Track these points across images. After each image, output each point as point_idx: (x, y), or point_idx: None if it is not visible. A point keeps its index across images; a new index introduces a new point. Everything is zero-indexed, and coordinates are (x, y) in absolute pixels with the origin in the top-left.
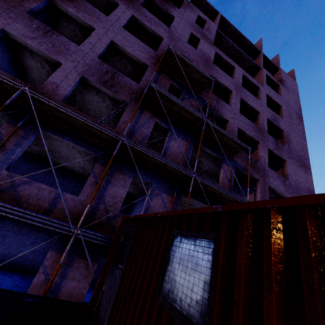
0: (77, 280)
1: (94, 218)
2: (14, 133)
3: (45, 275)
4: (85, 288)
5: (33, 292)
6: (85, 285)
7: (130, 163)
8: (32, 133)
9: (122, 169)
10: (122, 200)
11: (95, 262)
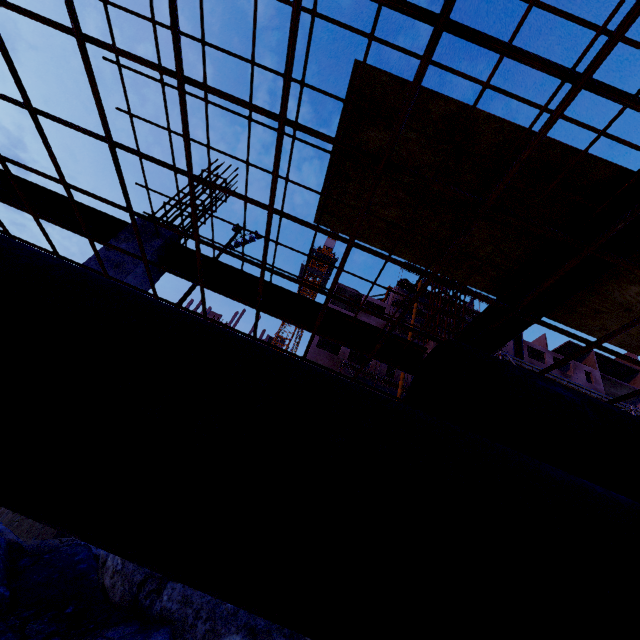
0: None
1: None
2: None
3: None
4: None
5: None
6: None
7: None
8: None
9: None
10: None
11: None
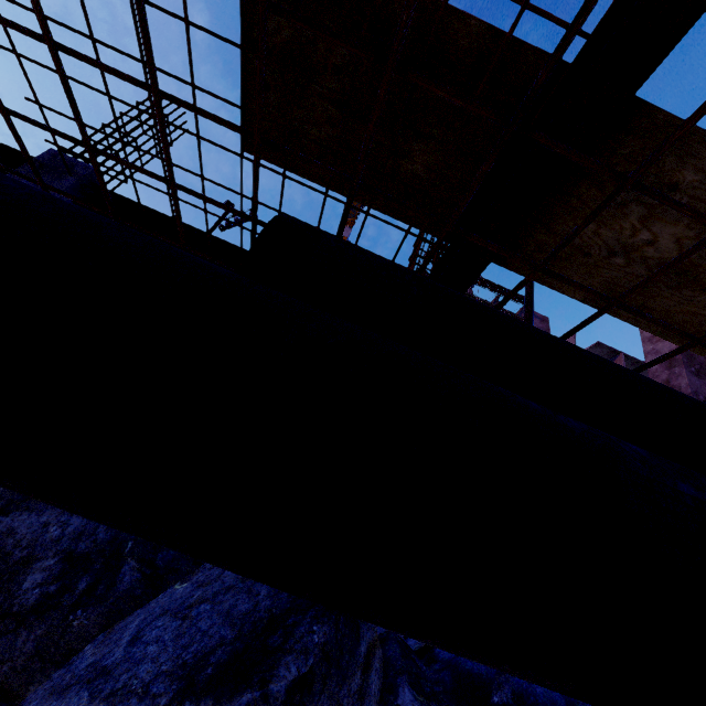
0: None
1: None
2: None
3: None
4: None
5: None
6: None
7: None
8: None
9: None
10: None
11: None
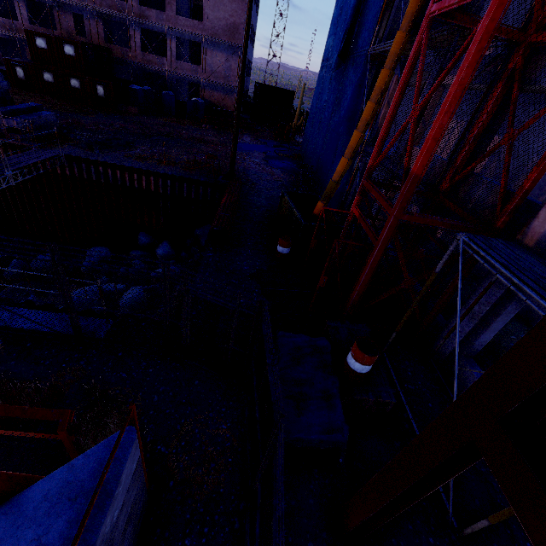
0: None
1: None
2: (19, 5)
3: None
4: None
5: None
6: None
7: (67, 4)
8: (24, 2)
9: (65, 10)
10: (74, 29)
11: None
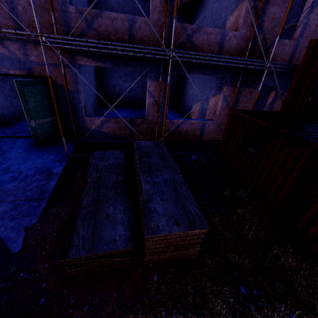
0: (245, 102)
1: (253, 51)
2: None
3: (226, 102)
4: (250, 106)
5: (222, 112)
6: (250, 104)
7: None
8: None
9: None
10: (280, 22)
11: (256, 88)
